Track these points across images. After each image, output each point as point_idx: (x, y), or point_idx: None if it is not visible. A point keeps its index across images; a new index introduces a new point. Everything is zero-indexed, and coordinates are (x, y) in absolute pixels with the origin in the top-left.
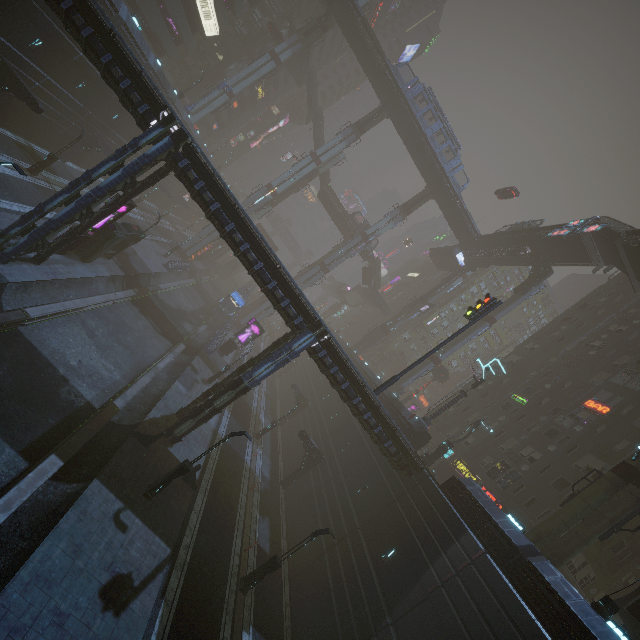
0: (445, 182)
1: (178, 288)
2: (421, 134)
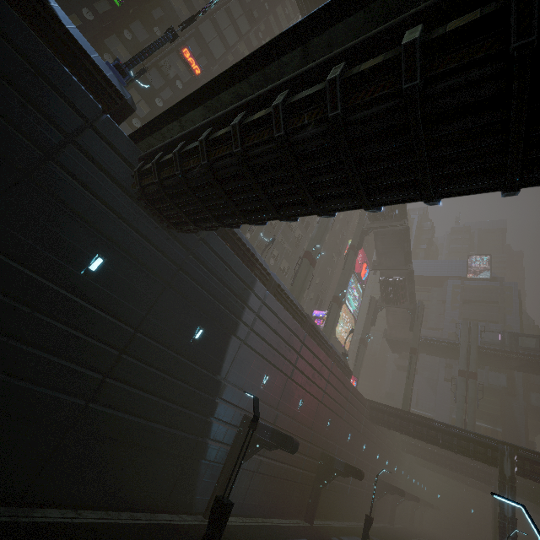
0: None
1: None
2: None
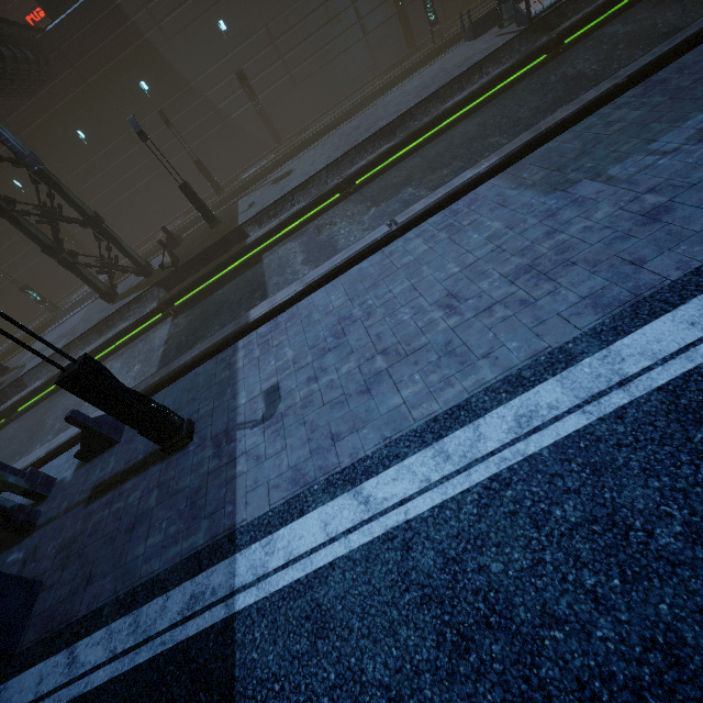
0: None
1: None
2: None
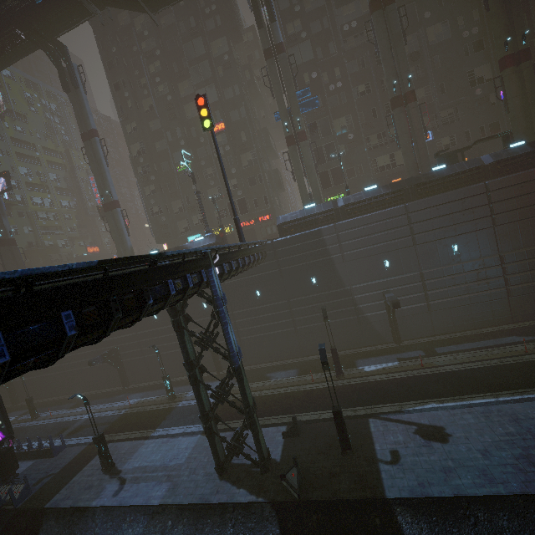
0: None
1: None
2: None
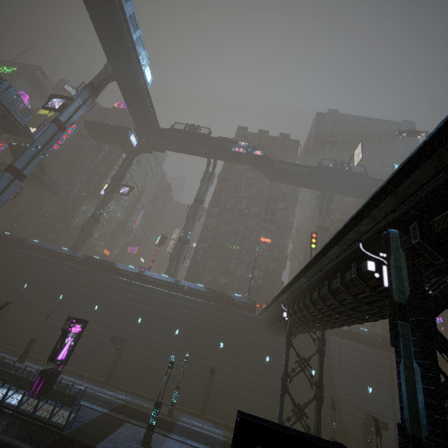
0: (140, 76)
1: None
2: (120, 10)
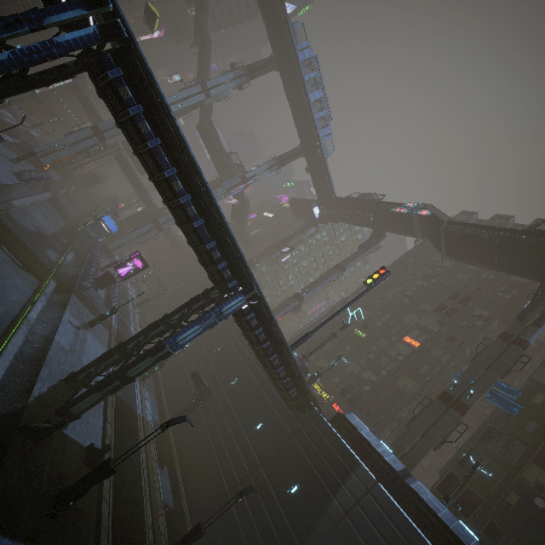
0: (318, 146)
1: (33, 204)
2: (305, 97)
